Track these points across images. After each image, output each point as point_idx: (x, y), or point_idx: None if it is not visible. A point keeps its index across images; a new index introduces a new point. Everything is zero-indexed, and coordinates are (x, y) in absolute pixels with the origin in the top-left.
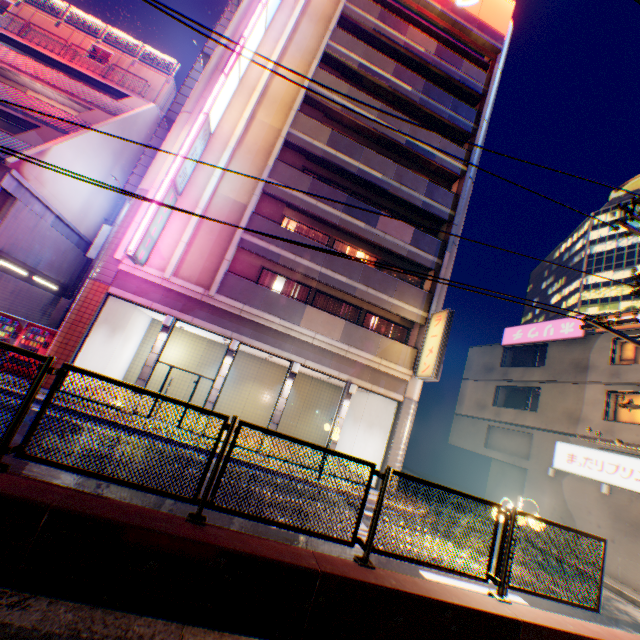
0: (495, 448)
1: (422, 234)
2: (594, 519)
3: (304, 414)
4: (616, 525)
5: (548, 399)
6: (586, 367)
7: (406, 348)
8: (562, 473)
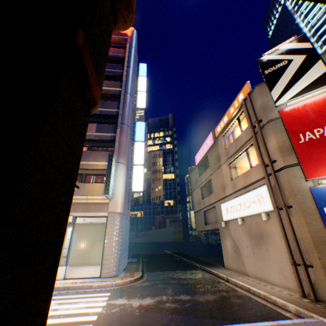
0: (209, 223)
1: (102, 125)
2: (244, 243)
3: (93, 246)
4: (252, 242)
5: (214, 183)
6: (219, 157)
7: (103, 184)
8: (228, 222)
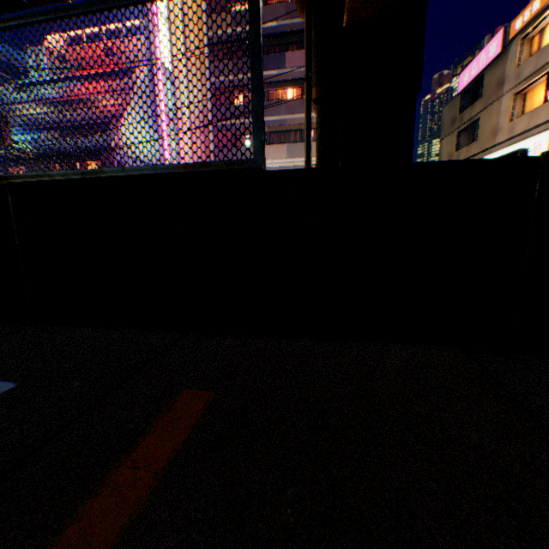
0: None
1: None
2: None
3: None
4: None
5: (482, 126)
6: (502, 81)
7: None
8: None
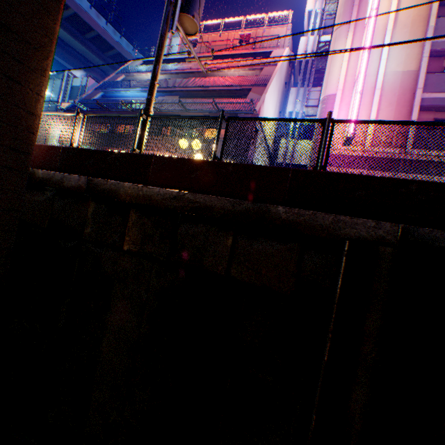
0: None
1: None
2: None
3: None
4: None
5: None
6: None
7: None
8: None
